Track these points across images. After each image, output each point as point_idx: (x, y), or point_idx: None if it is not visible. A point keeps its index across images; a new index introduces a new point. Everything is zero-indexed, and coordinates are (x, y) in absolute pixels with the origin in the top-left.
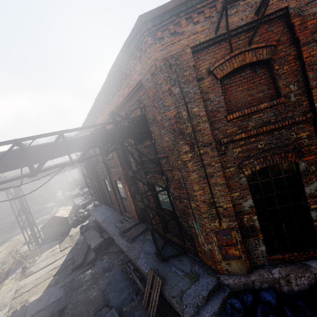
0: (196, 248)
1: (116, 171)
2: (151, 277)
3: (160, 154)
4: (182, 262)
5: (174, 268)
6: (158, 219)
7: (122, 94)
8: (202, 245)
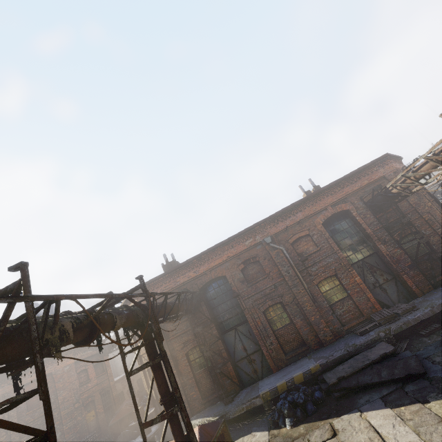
0: None
1: (325, 265)
2: None
3: (407, 211)
4: None
5: None
6: (415, 273)
7: (358, 185)
8: None
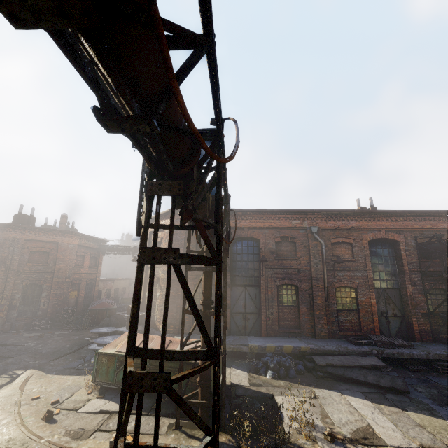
0: None
1: (352, 276)
2: None
3: None
4: None
5: None
6: (425, 322)
7: (421, 225)
8: None
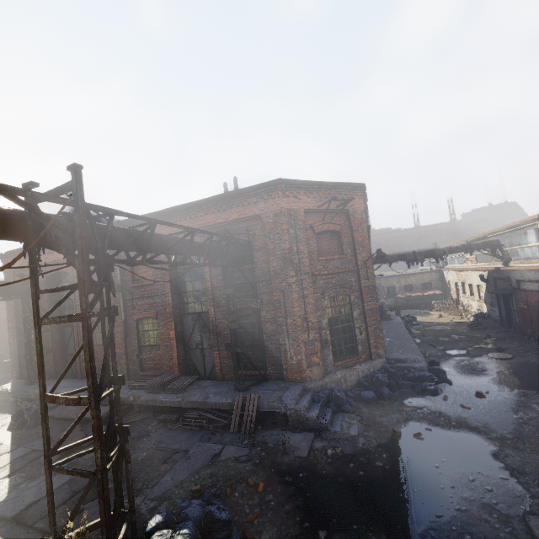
0: (281, 369)
1: (151, 303)
2: (240, 400)
3: (261, 278)
4: (266, 386)
5: (260, 391)
6: (229, 355)
7: (225, 217)
8: (291, 360)
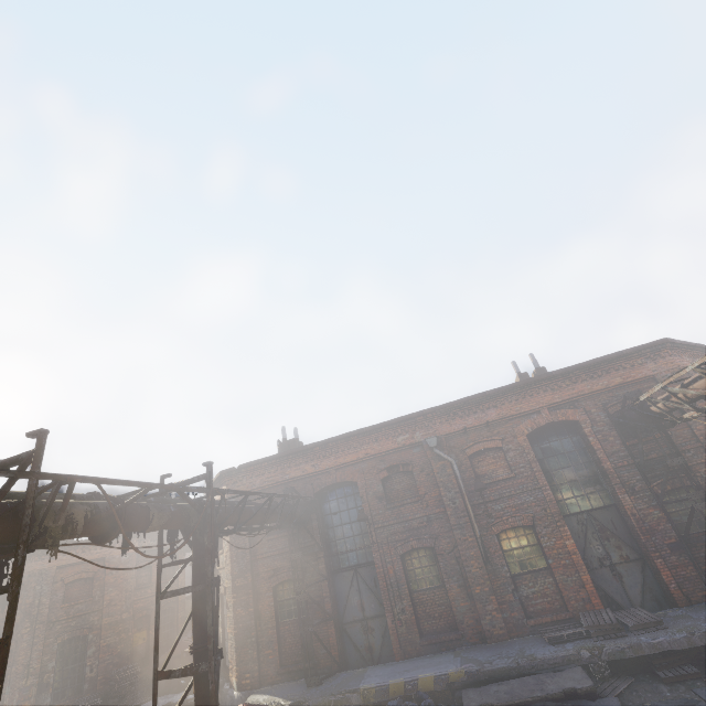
0: None
1: (518, 505)
2: None
3: (685, 446)
4: None
5: None
6: (681, 562)
7: (604, 382)
8: None
